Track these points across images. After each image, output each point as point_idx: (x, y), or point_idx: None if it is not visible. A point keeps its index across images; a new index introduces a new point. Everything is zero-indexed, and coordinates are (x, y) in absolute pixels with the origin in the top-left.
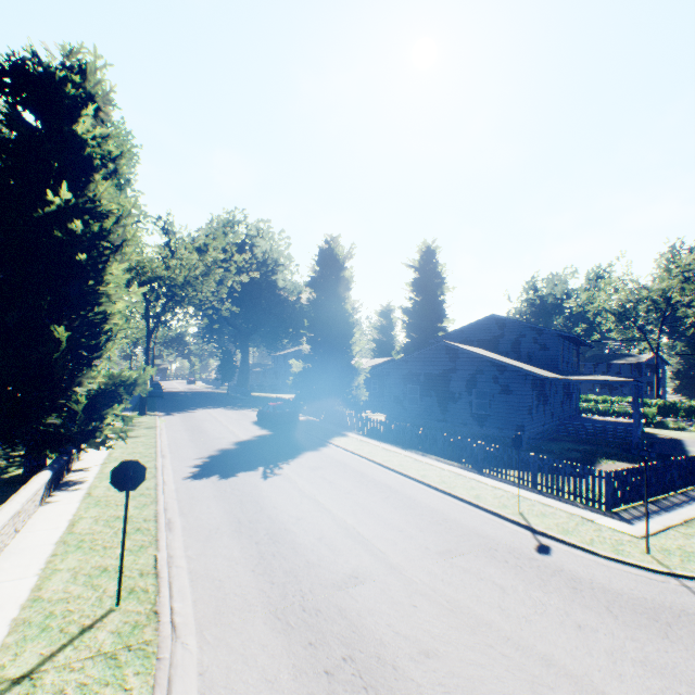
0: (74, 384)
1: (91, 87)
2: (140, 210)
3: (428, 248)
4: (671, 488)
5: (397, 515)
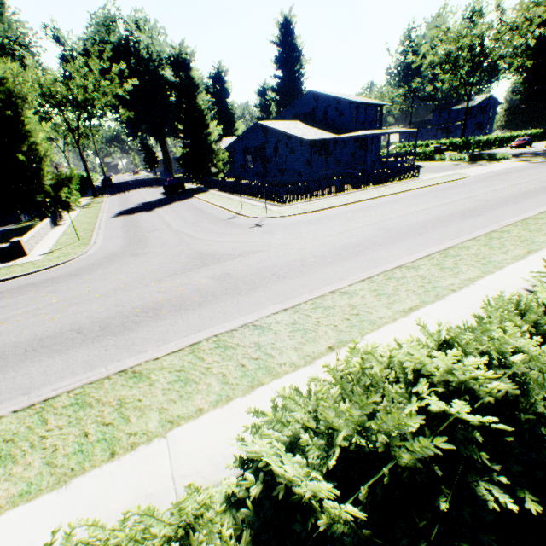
0: (41, 182)
1: None
2: (25, 28)
3: (285, 19)
4: (333, 193)
5: (190, 217)
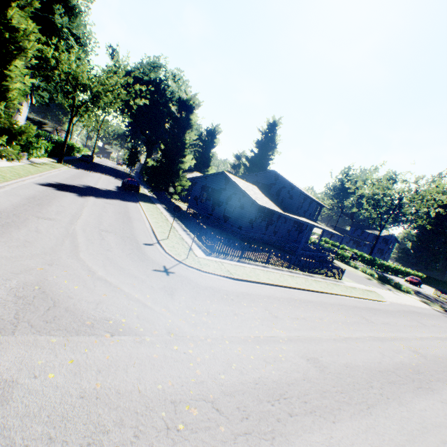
0: None
1: None
2: (91, 36)
3: (274, 121)
4: (263, 262)
5: (110, 221)
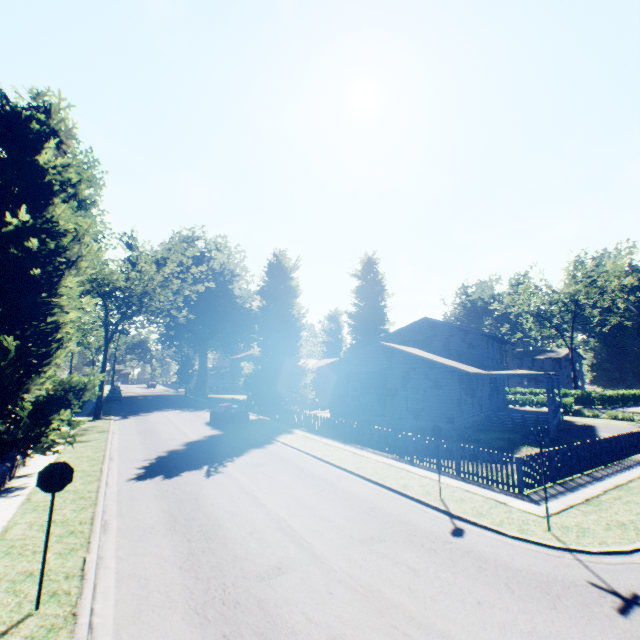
0: (21, 391)
1: (56, 124)
2: (105, 227)
3: (369, 259)
4: (578, 470)
5: (329, 506)
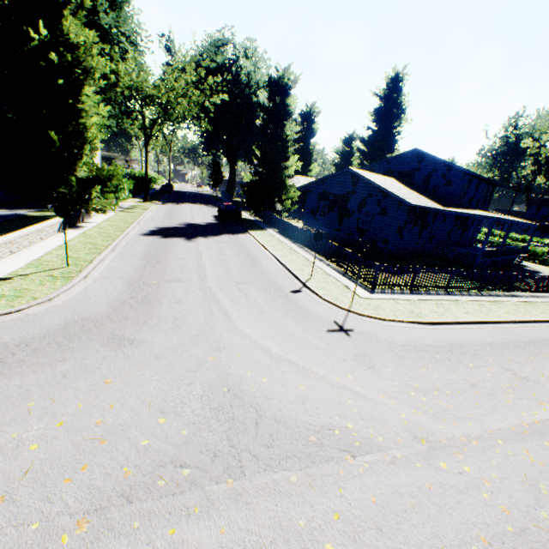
0: (72, 171)
1: None
2: (141, 29)
3: (396, 75)
4: (443, 287)
5: (237, 267)
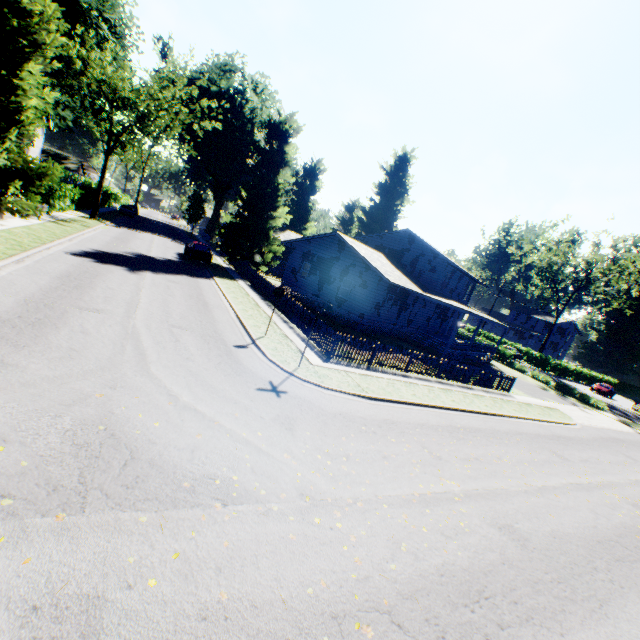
0: None
1: None
2: (132, 22)
3: (405, 155)
4: (402, 369)
5: (181, 310)
